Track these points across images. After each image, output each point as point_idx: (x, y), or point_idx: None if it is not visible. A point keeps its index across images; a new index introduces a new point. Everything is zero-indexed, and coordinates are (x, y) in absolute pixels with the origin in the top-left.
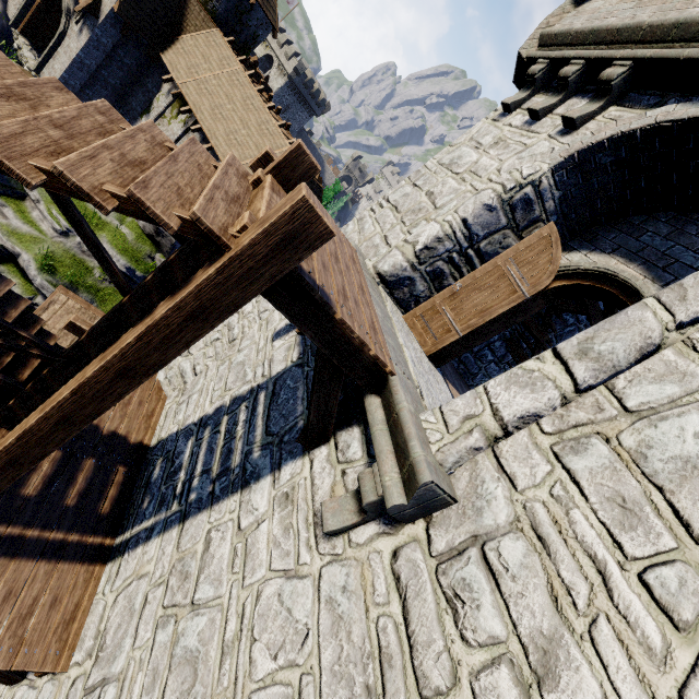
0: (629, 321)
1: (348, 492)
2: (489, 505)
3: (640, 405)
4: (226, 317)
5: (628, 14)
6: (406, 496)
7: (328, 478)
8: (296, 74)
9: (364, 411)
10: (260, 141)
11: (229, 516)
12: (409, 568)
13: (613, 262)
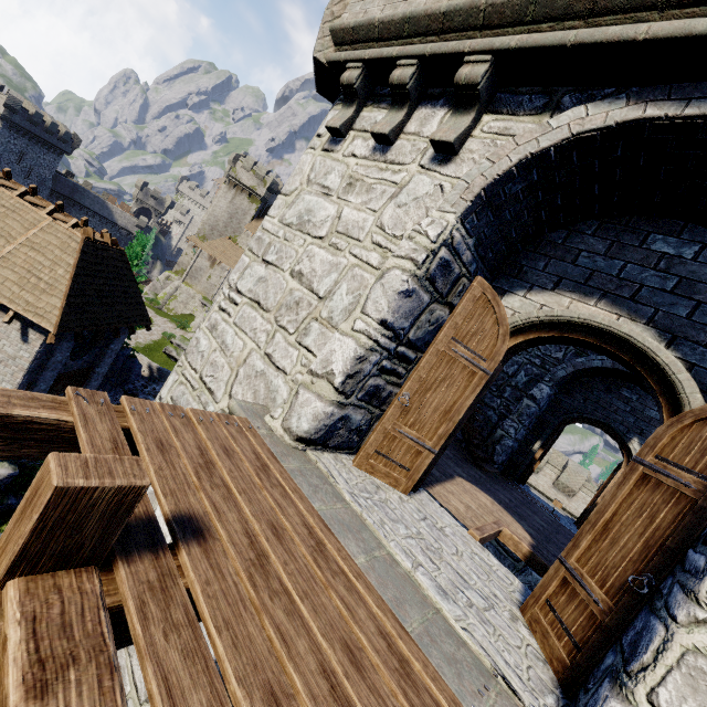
0: None
1: None
2: None
3: None
4: None
5: None
6: None
7: None
8: (12, 112)
9: None
10: None
11: None
12: None
13: (566, 301)
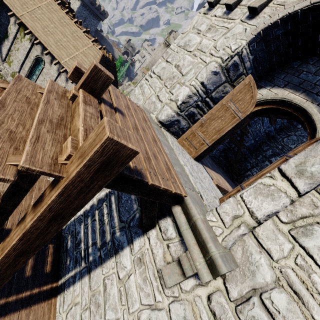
0: None
1: (173, 258)
2: (258, 269)
3: None
4: (76, 212)
5: None
6: (211, 274)
7: (160, 249)
8: None
9: (171, 209)
10: (75, 43)
11: (112, 270)
12: (219, 307)
13: (286, 93)
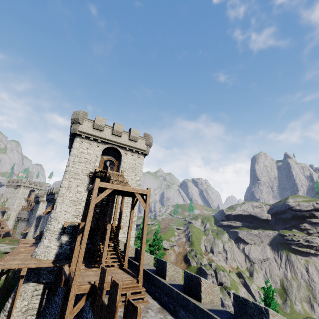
0: (122, 164)
1: None
2: (126, 177)
3: (125, 167)
4: None
5: (94, 133)
6: None
7: None
8: None
9: None
10: None
11: None
12: None
13: (107, 156)
